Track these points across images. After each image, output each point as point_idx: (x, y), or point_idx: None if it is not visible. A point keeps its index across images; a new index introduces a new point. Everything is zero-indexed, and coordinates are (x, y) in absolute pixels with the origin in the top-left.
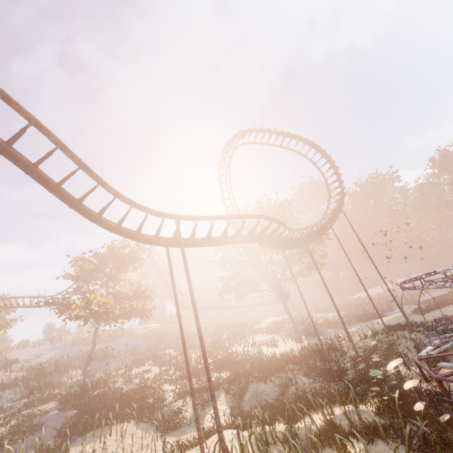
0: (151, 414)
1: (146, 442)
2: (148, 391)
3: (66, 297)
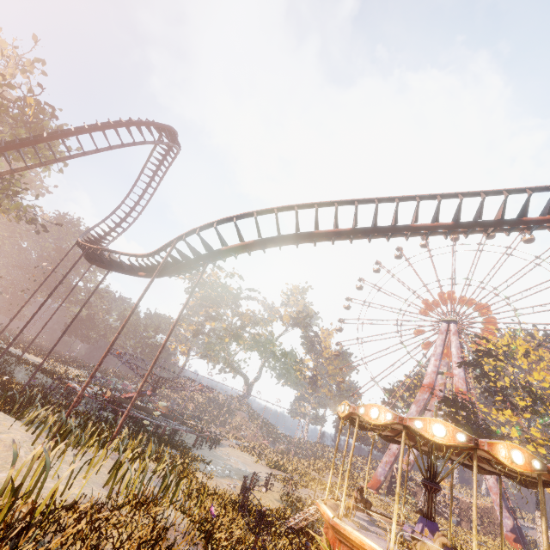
0: None
1: None
2: None
3: None
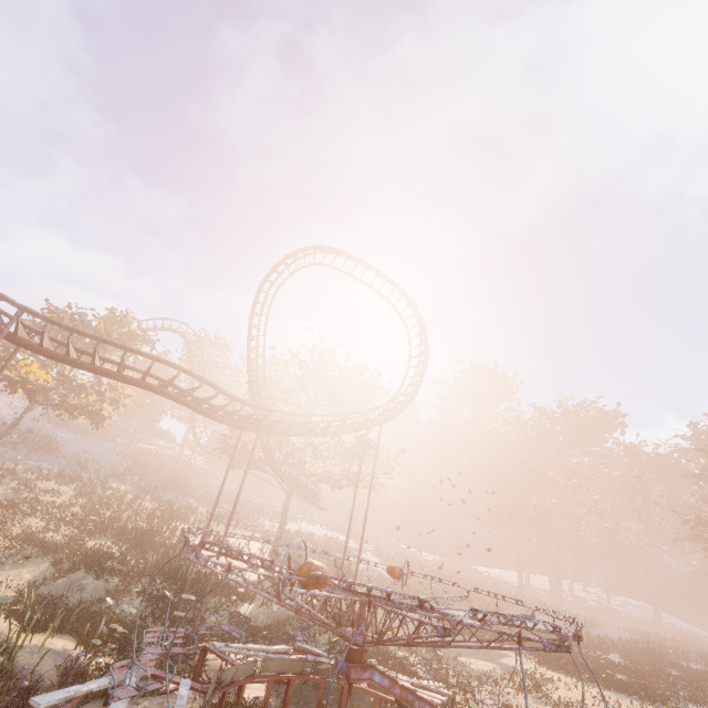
0: None
1: None
2: (7, 511)
3: (3, 348)
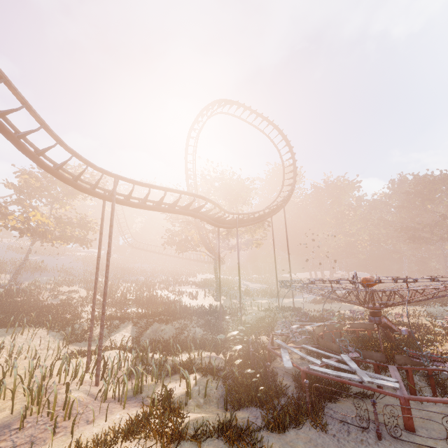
0: (64, 326)
1: (53, 346)
2: (69, 308)
3: (4, 206)
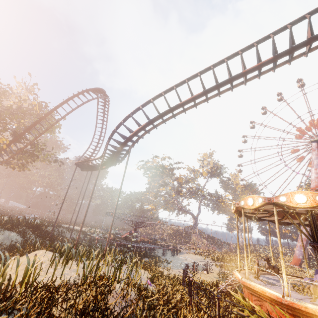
0: None
1: None
2: None
3: None
